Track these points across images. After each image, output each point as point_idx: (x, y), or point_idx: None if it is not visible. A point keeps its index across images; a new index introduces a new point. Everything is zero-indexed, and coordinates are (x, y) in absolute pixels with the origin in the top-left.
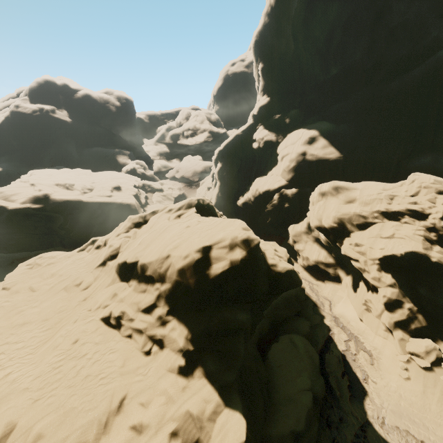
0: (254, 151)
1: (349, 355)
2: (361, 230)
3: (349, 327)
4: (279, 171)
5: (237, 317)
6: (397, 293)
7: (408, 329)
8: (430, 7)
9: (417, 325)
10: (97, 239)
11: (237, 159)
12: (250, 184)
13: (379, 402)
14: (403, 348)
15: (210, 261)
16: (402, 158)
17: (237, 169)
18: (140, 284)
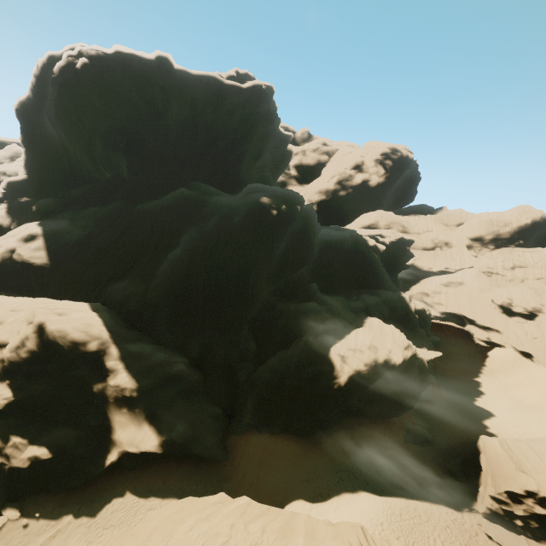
0: None
1: None
2: None
3: None
4: None
5: None
6: None
7: None
8: (186, 154)
9: None
10: None
11: None
12: None
13: None
14: None
15: None
16: (114, 278)
17: None
18: None
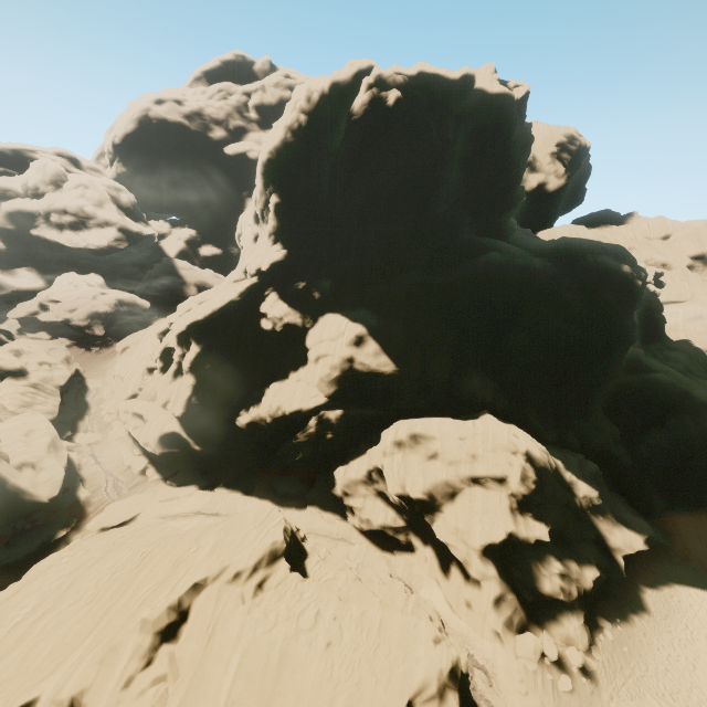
0: (262, 332)
1: None
2: (451, 500)
3: (450, 633)
4: (315, 379)
5: None
6: (499, 585)
7: (513, 625)
8: (464, 201)
9: (518, 617)
10: (33, 700)
11: (231, 341)
12: (255, 385)
13: None
14: (514, 652)
15: None
16: (452, 374)
17: (232, 359)
18: None
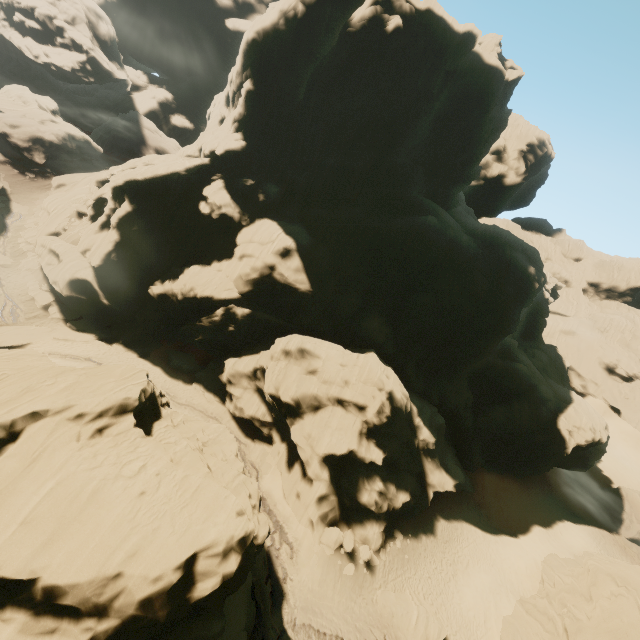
0: (199, 214)
1: (273, 551)
2: (314, 412)
3: (276, 513)
4: (234, 274)
5: (212, 631)
6: (328, 487)
7: (327, 519)
8: (426, 159)
9: (333, 515)
10: None
11: (166, 212)
12: (178, 262)
13: (294, 602)
14: (319, 538)
15: (193, 579)
16: (358, 311)
17: (161, 230)
18: (39, 620)
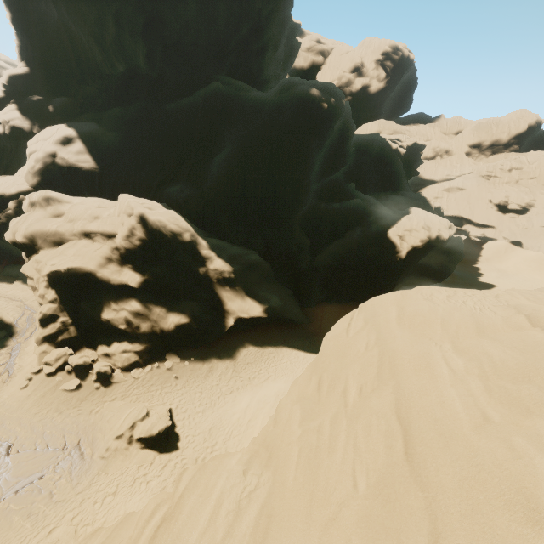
0: (2, 138)
1: None
2: (54, 247)
3: (20, 352)
4: (24, 171)
5: None
6: (55, 309)
7: (56, 341)
8: (207, 42)
9: (66, 337)
10: None
11: None
12: None
13: None
14: (42, 360)
15: None
16: (163, 183)
17: None
18: None
